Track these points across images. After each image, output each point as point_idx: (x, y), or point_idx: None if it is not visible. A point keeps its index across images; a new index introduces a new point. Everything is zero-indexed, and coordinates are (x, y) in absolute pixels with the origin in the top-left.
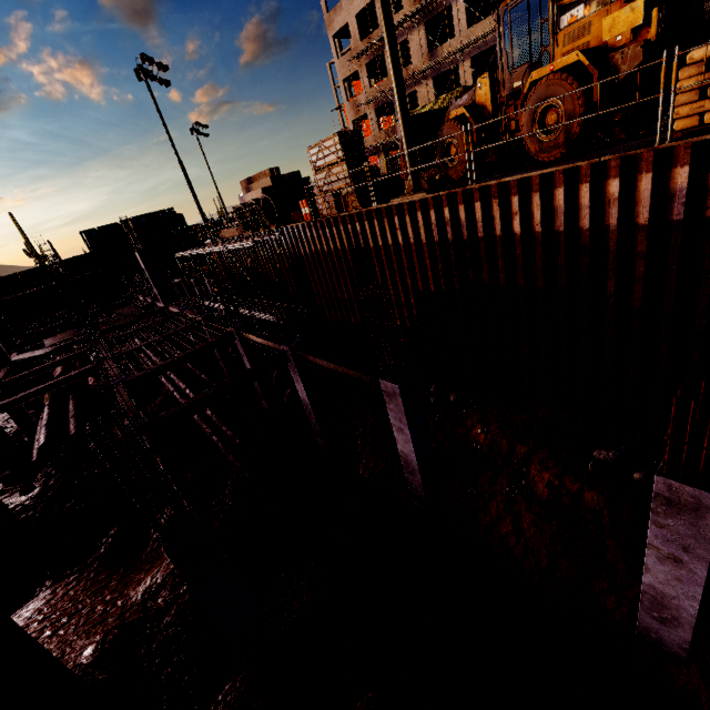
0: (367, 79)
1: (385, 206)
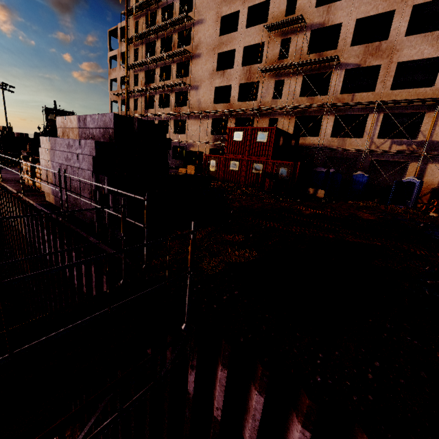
0: (120, 106)
1: None
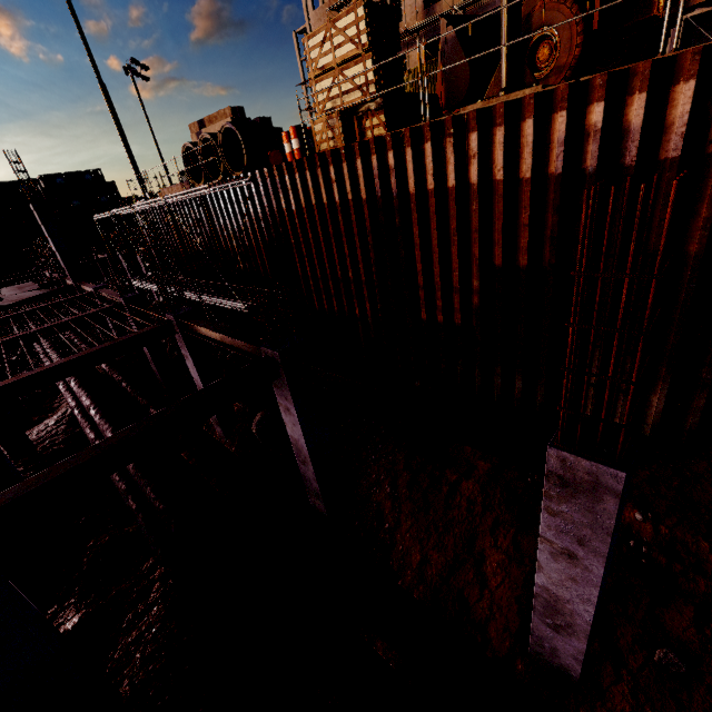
0: None
1: (454, 115)
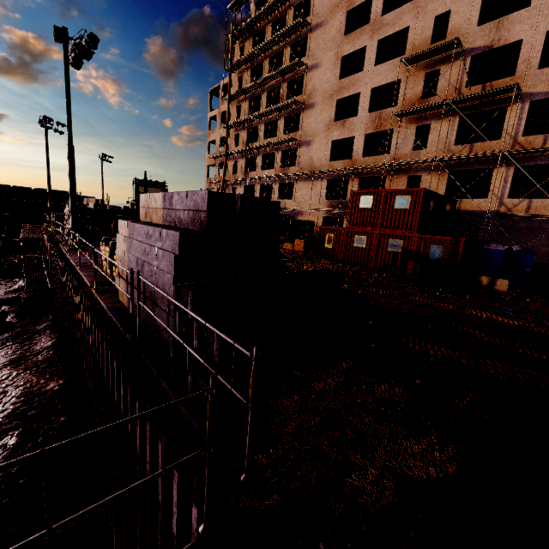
0: (218, 171)
1: (57, 248)
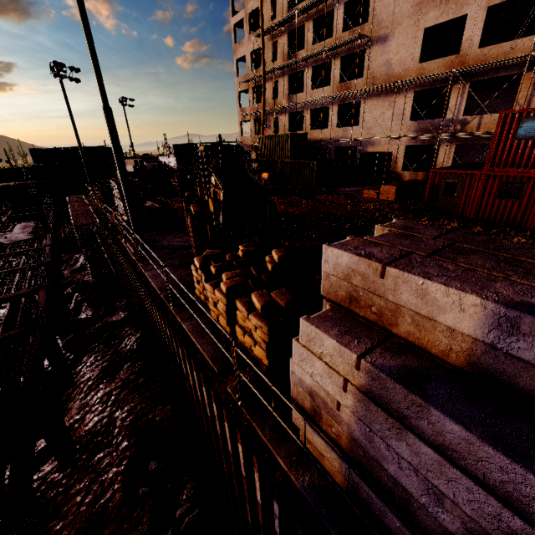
0: (252, 97)
1: (120, 247)
